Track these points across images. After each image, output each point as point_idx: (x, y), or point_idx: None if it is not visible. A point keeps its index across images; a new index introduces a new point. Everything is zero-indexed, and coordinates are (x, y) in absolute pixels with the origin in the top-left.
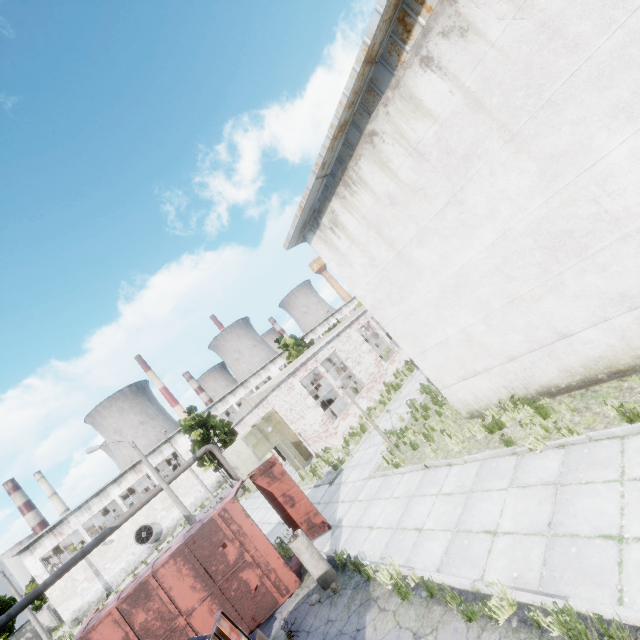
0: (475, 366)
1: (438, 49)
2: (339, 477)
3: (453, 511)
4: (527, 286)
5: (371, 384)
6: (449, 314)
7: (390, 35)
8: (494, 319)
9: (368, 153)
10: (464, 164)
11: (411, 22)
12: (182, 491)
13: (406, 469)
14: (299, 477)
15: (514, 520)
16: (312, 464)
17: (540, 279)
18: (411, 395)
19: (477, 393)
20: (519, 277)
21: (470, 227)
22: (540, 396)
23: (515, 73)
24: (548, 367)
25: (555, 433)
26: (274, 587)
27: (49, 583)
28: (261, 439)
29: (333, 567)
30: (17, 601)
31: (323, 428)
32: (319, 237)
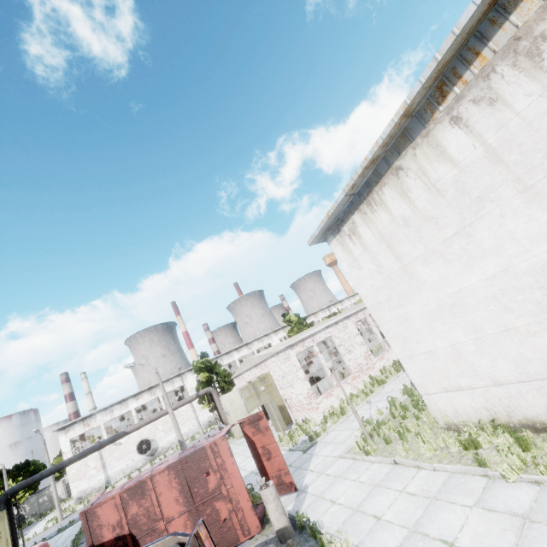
0: (459, 381)
1: (467, 112)
2: (313, 448)
3: (413, 511)
4: (523, 320)
5: (357, 373)
6: (441, 328)
7: (427, 97)
8: (485, 343)
9: (392, 182)
10: (476, 204)
11: (447, 90)
12: (180, 420)
13: (375, 459)
14: (277, 437)
15: (473, 539)
16: (291, 429)
17: (537, 316)
18: (393, 393)
19: (457, 407)
20: (516, 310)
21: (474, 257)
22: (523, 428)
23: (536, 138)
24: (535, 401)
25: (533, 468)
26: (239, 525)
27: (73, 460)
28: (253, 395)
29: (292, 526)
30: (45, 468)
31: (307, 400)
32: (338, 240)
